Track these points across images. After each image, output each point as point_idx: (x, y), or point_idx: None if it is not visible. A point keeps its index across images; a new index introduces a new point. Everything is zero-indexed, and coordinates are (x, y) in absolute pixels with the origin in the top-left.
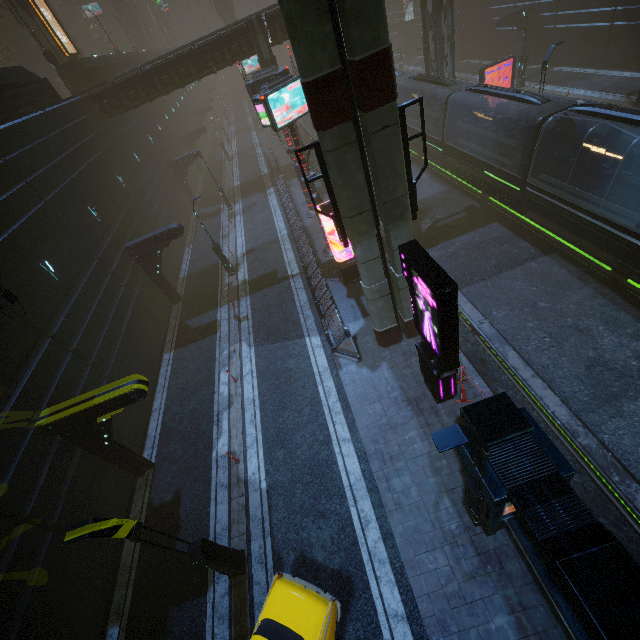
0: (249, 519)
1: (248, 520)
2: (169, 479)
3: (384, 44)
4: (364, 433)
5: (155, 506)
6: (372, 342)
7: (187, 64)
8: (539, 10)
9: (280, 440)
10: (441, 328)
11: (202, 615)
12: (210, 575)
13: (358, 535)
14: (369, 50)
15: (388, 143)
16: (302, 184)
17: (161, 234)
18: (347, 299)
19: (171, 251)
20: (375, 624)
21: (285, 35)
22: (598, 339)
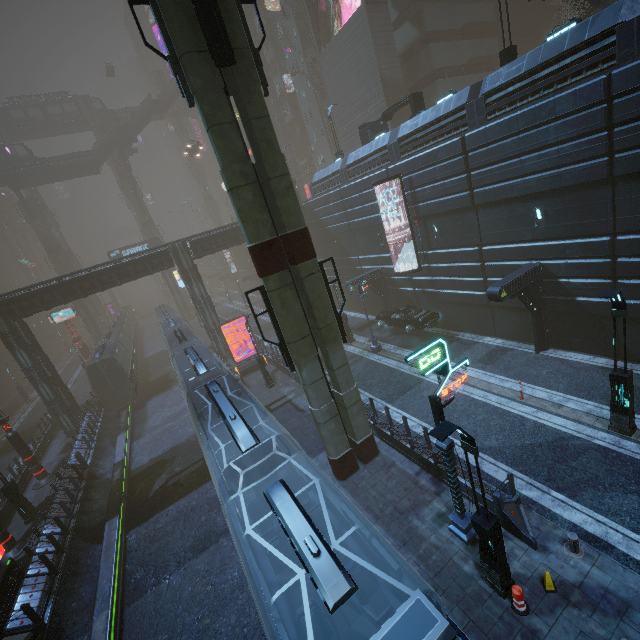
0: None
1: None
2: None
3: None
4: None
5: None
6: None
7: None
8: None
9: None
10: None
11: None
12: None
13: None
14: None
15: None
16: (20, 453)
17: None
18: None
19: None
20: None
21: (27, 312)
22: None
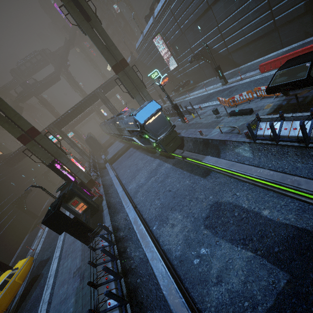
0: None
1: None
2: None
3: (30, 127)
4: None
5: None
6: None
7: None
8: None
9: (48, 236)
10: (57, 174)
11: None
12: None
13: (57, 245)
14: (27, 129)
15: (44, 142)
16: (78, 161)
17: (23, 194)
18: None
19: (38, 203)
20: (51, 263)
21: (62, 125)
22: (138, 164)
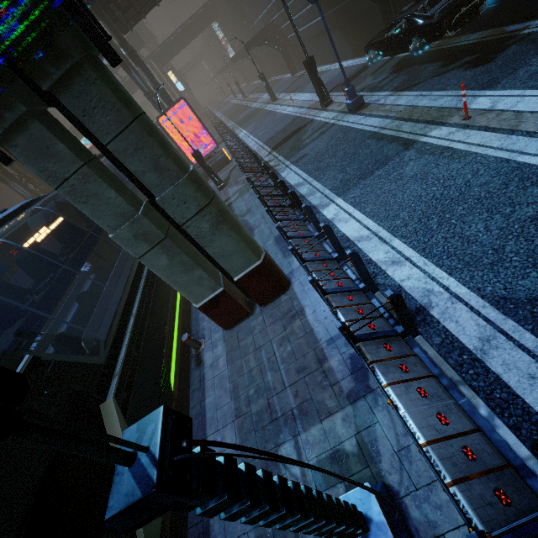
0: None
1: None
2: None
3: None
4: None
5: None
6: None
7: None
8: (278, 24)
9: None
10: None
11: None
12: None
13: None
14: None
15: None
16: None
17: None
18: None
19: None
20: None
21: None
22: None
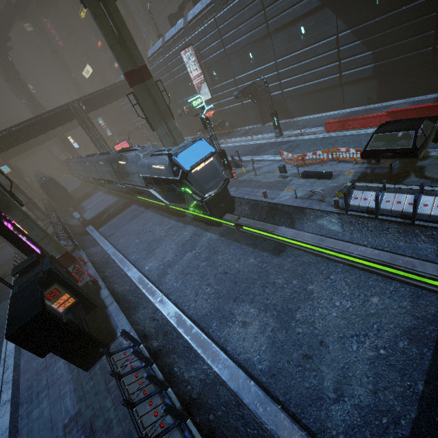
0: None
1: None
2: None
3: None
4: None
5: None
6: None
7: None
8: None
9: None
10: (8, 240)
11: None
12: None
13: None
14: None
15: None
16: None
17: None
18: None
19: None
20: None
21: None
22: (155, 231)
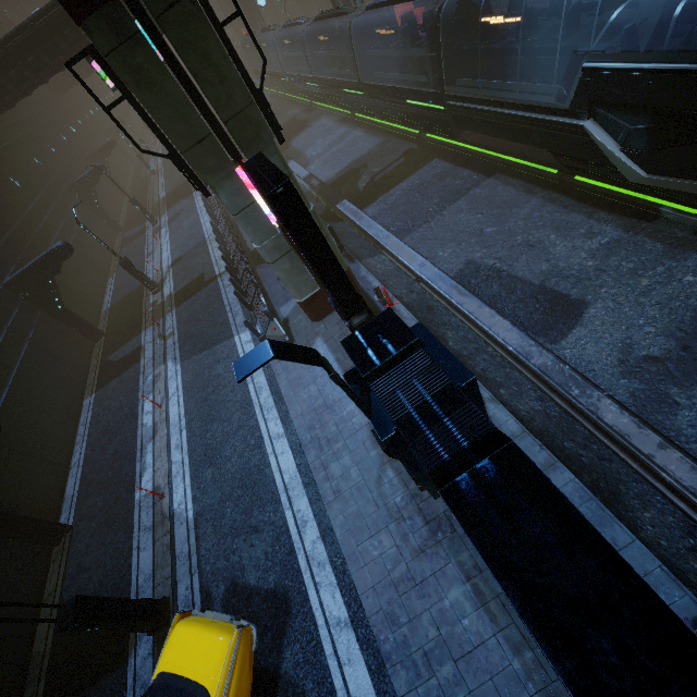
0: (175, 559)
1: (174, 560)
2: (87, 539)
3: None
4: (298, 422)
5: (72, 575)
6: (305, 320)
7: (36, 52)
8: None
9: (208, 458)
10: (305, 251)
11: (122, 689)
12: (131, 638)
13: (294, 541)
14: None
15: (189, 29)
16: None
17: (43, 259)
18: (278, 282)
19: (86, 284)
20: (315, 641)
21: None
22: (550, 249)
